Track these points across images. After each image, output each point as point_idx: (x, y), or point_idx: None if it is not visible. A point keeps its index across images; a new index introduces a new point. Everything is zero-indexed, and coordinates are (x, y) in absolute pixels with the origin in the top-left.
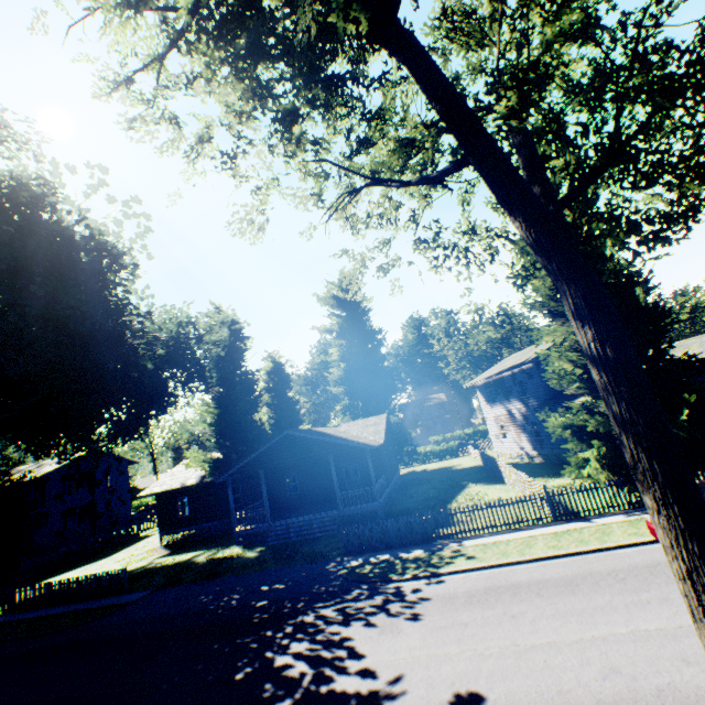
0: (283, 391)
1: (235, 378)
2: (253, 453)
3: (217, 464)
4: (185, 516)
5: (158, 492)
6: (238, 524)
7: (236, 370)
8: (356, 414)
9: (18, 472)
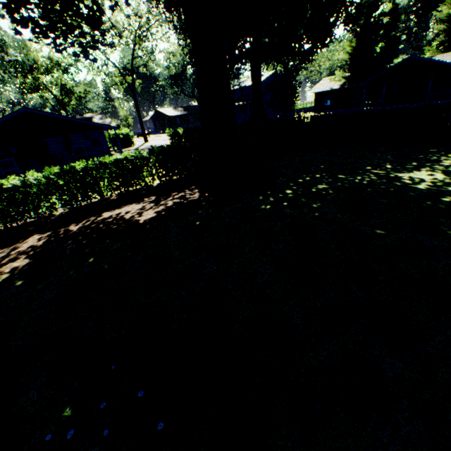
0: (391, 31)
1: (369, 20)
2: (385, 69)
3: (349, 79)
4: (327, 106)
5: (315, 93)
6: (363, 107)
7: (372, 14)
8: (446, 50)
9: (243, 82)
